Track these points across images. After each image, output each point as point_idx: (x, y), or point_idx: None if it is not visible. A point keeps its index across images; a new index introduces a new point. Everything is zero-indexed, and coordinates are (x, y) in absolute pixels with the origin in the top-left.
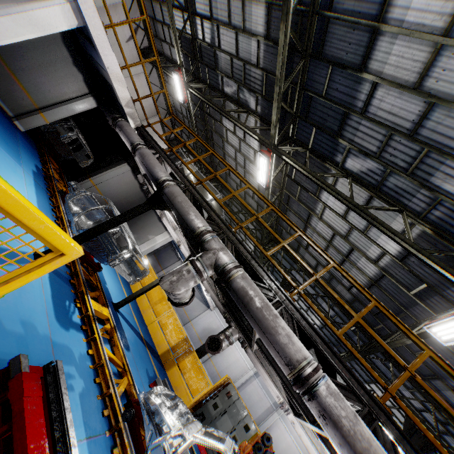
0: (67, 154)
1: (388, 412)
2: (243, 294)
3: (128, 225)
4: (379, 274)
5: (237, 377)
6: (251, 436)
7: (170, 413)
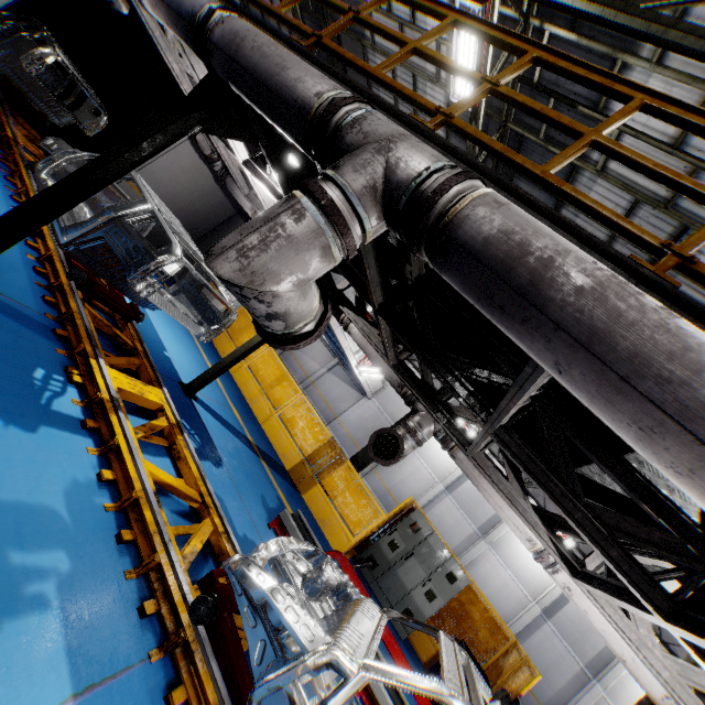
0: (58, 115)
1: None
2: (510, 253)
3: (183, 228)
4: None
5: (419, 493)
6: (460, 591)
7: (300, 610)
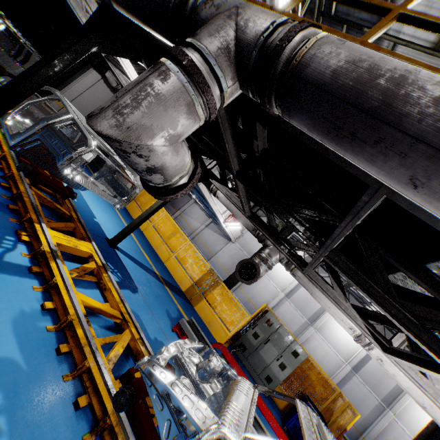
0: (13, 67)
1: None
2: (360, 79)
3: None
4: None
5: (269, 300)
6: (301, 362)
7: (193, 397)
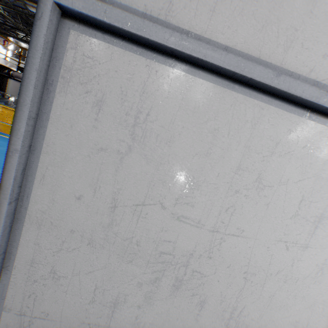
0: None
1: None
2: None
3: None
4: None
5: None
6: None
7: None
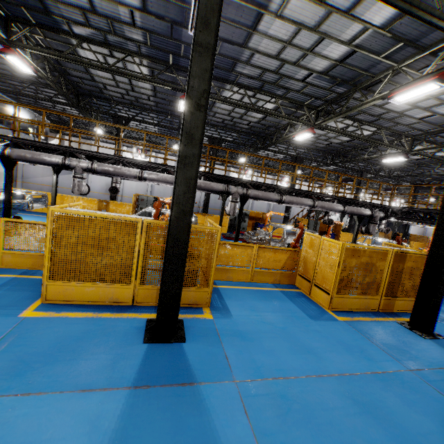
0: None
1: (166, 165)
2: (105, 171)
3: None
4: (152, 86)
5: (146, 189)
6: None
7: None
